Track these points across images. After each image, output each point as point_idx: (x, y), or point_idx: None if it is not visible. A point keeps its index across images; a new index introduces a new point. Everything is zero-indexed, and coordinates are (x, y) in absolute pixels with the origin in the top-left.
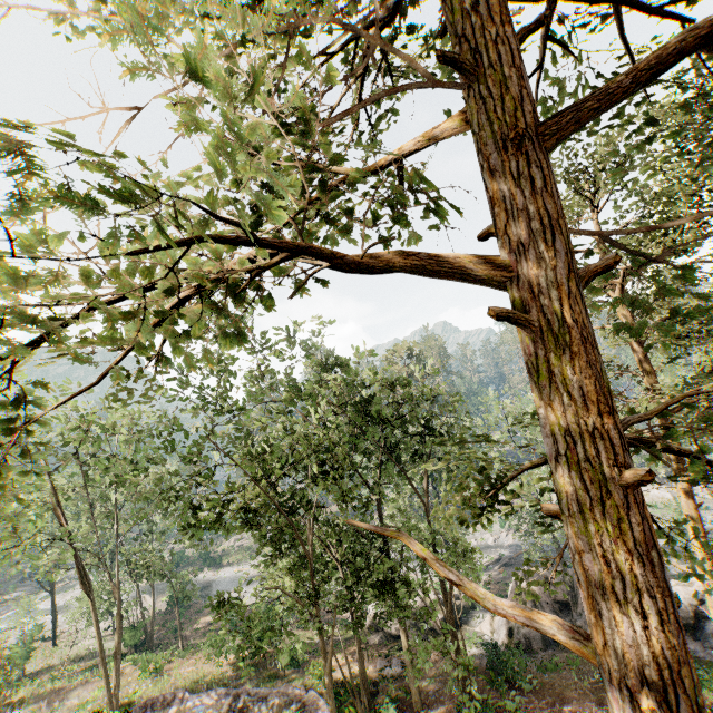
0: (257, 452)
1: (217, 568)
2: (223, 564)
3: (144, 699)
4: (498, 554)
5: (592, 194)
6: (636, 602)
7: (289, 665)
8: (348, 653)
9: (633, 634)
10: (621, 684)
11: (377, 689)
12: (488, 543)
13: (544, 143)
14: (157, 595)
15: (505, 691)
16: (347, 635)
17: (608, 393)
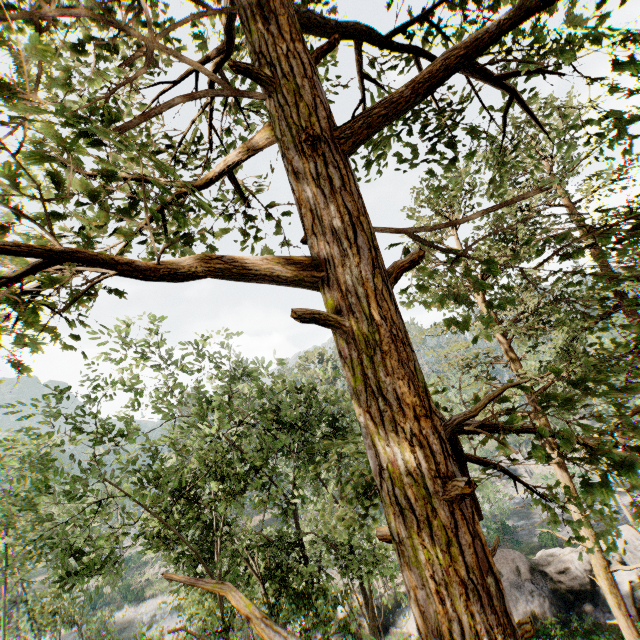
0: (158, 474)
1: (139, 602)
2: (146, 596)
3: None
4: None
5: (449, 215)
6: None
7: None
8: None
9: None
10: None
11: None
12: None
13: (346, 148)
14: None
15: None
16: None
17: (428, 392)
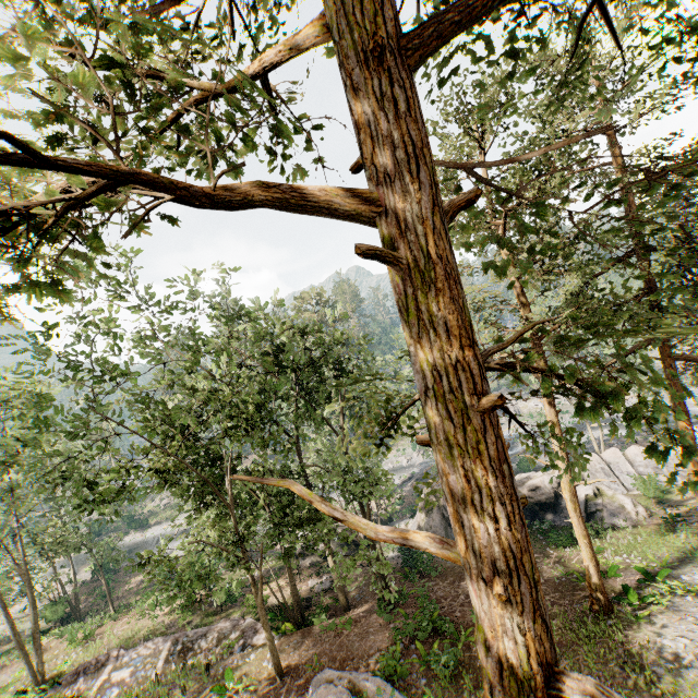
0: (163, 413)
1: (145, 529)
2: (150, 524)
3: (76, 666)
4: (411, 472)
5: (479, 135)
6: (490, 510)
7: (226, 602)
8: (282, 580)
9: (487, 537)
10: (478, 579)
11: (310, 604)
12: (403, 464)
13: (406, 58)
14: (79, 566)
15: (417, 581)
16: (280, 565)
17: (469, 327)
